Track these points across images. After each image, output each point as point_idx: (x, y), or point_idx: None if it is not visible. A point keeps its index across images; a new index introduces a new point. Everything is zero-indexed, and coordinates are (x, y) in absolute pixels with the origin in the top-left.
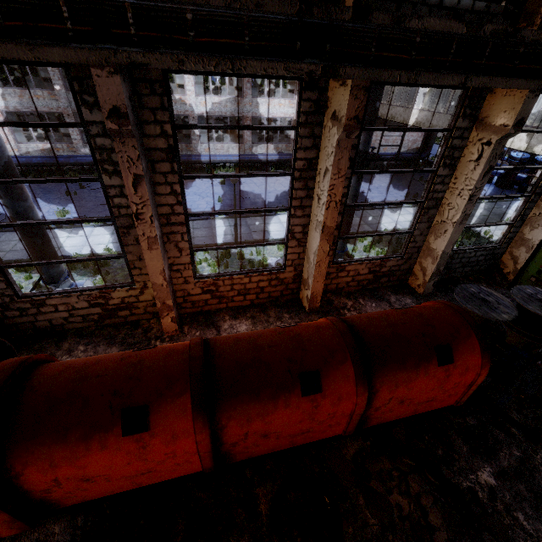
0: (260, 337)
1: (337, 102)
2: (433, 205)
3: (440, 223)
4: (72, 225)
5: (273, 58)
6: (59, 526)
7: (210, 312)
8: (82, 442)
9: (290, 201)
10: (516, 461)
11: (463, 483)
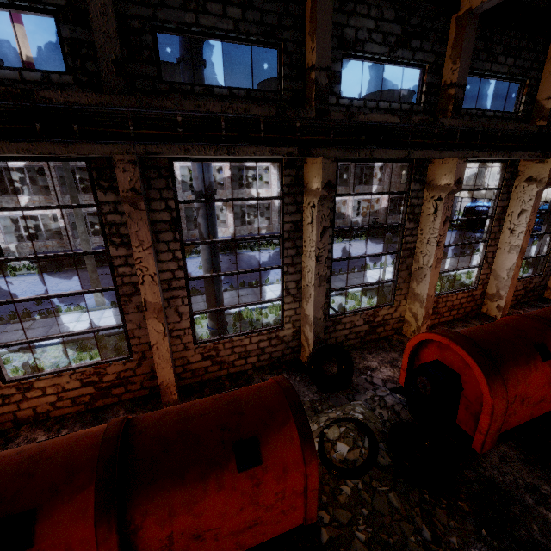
0: None
1: (533, 172)
2: None
3: None
4: (234, 288)
5: (524, 150)
6: (503, 447)
7: (429, 327)
8: (526, 365)
9: (489, 235)
10: None
11: None
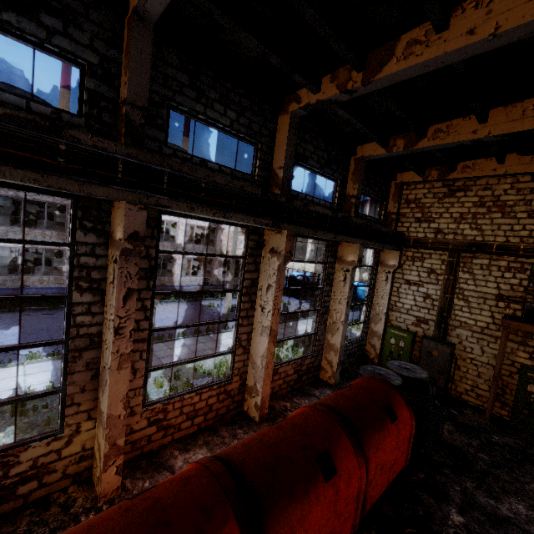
0: (265, 436)
1: (275, 242)
2: (325, 311)
3: (333, 324)
4: None
5: (247, 214)
6: None
7: (152, 453)
8: None
9: (239, 313)
10: (461, 495)
11: (449, 531)
